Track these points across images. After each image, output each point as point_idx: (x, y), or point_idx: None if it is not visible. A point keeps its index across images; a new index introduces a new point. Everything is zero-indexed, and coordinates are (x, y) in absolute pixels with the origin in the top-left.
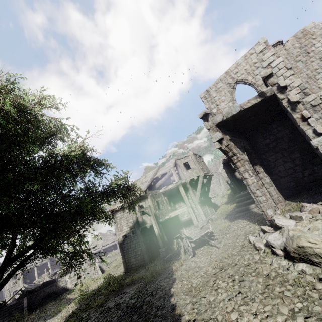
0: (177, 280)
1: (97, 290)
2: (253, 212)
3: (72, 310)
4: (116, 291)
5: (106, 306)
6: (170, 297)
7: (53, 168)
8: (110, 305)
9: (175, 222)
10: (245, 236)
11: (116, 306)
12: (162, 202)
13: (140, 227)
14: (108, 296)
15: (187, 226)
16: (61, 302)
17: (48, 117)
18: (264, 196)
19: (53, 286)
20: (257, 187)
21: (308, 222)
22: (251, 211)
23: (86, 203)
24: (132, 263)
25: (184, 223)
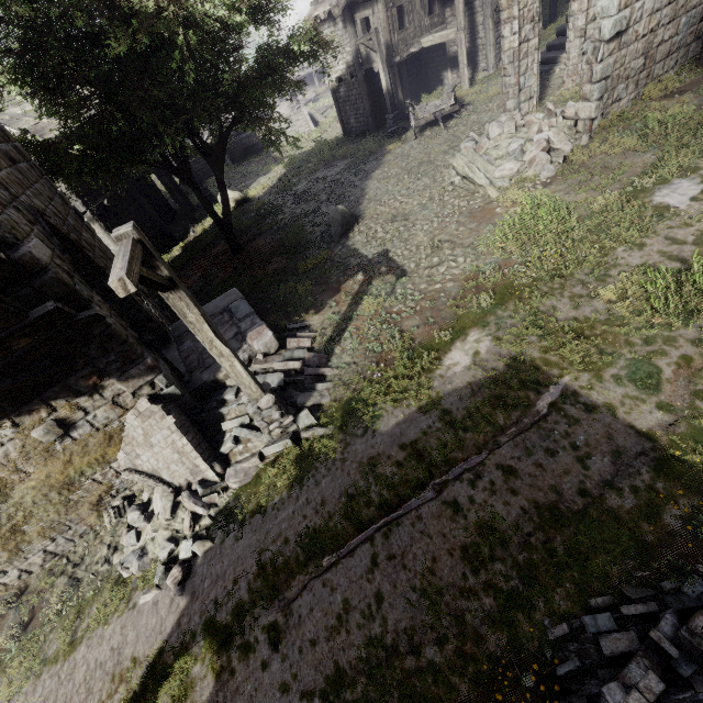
0: (382, 166)
1: (308, 156)
2: (552, 73)
3: (283, 173)
4: (328, 162)
5: (316, 176)
6: (367, 180)
7: (226, 49)
8: (319, 176)
9: (438, 54)
10: (480, 128)
11: (324, 178)
12: (411, 6)
13: (363, 66)
14: (319, 166)
15: (457, 68)
16: (267, 160)
17: (213, 17)
18: (515, 78)
19: (251, 137)
20: (512, 59)
21: (504, 138)
22: (554, 69)
23: (269, 87)
24: (351, 126)
25: (453, 59)
